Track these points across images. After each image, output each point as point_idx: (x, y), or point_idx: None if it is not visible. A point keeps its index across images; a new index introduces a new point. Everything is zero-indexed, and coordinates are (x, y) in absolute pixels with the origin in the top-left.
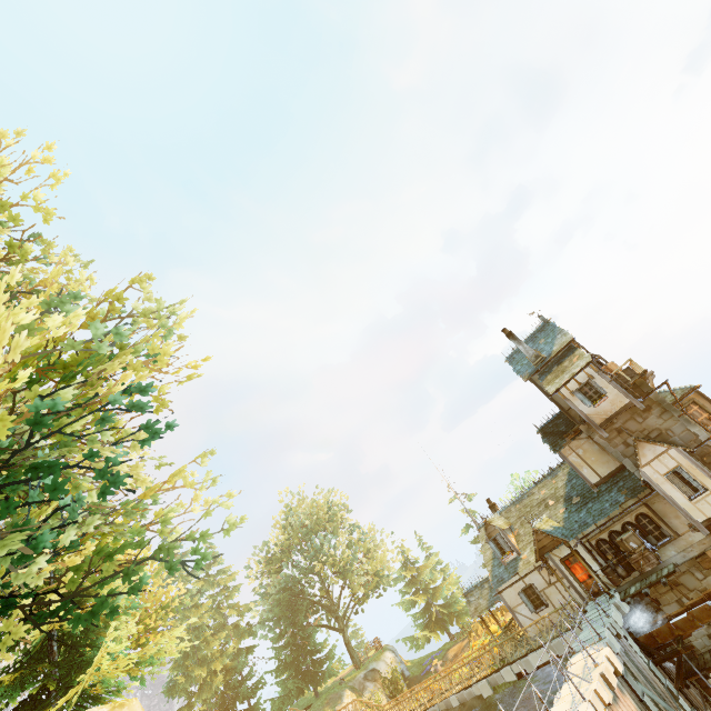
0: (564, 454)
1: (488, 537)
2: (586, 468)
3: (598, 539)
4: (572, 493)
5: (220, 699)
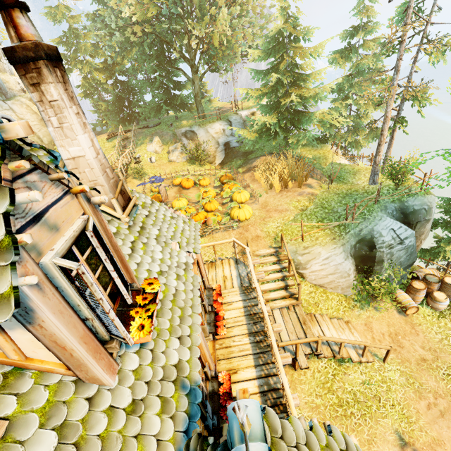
0: None
1: None
2: None
3: None
4: None
5: (112, 89)
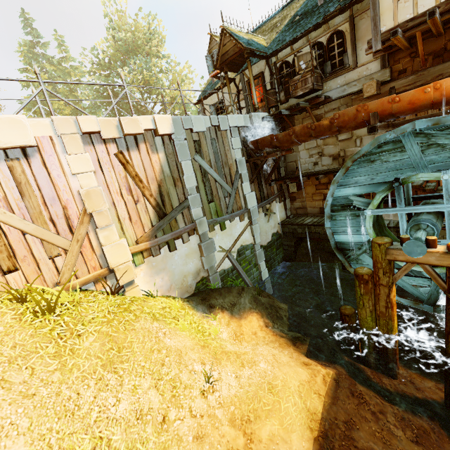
0: None
1: (209, 53)
2: None
3: (283, 61)
4: (300, 11)
5: None
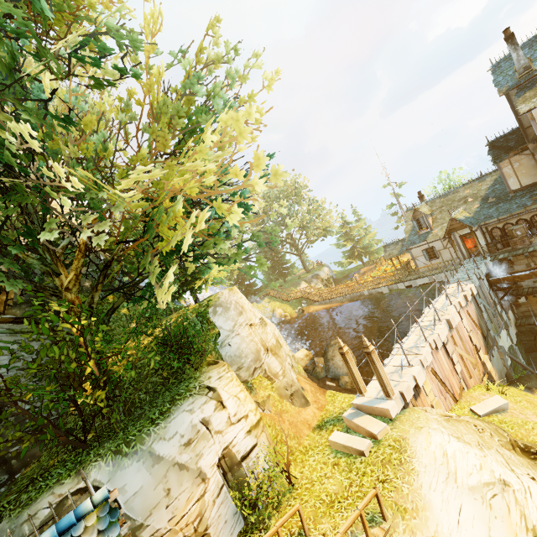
0: (501, 166)
1: (413, 218)
2: (513, 178)
3: (494, 227)
4: (491, 195)
5: (236, 279)
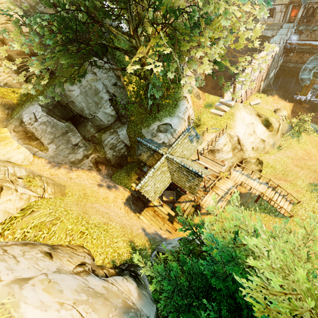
0: None
1: None
2: None
3: (312, 6)
4: None
5: None
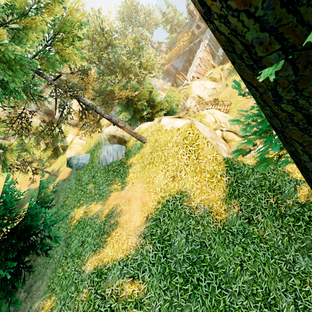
0: None
1: (189, 13)
2: None
3: None
4: None
5: None
